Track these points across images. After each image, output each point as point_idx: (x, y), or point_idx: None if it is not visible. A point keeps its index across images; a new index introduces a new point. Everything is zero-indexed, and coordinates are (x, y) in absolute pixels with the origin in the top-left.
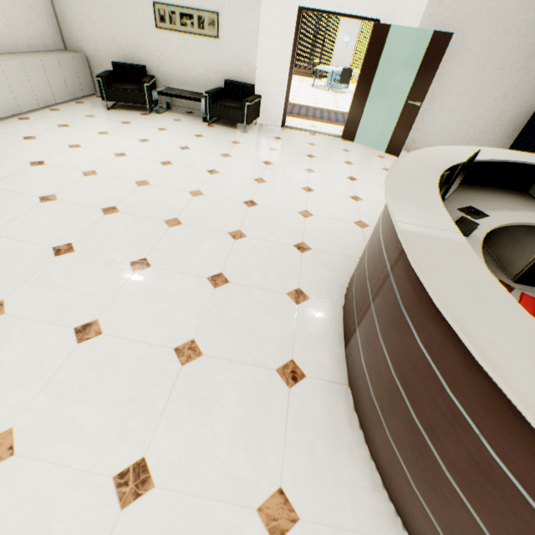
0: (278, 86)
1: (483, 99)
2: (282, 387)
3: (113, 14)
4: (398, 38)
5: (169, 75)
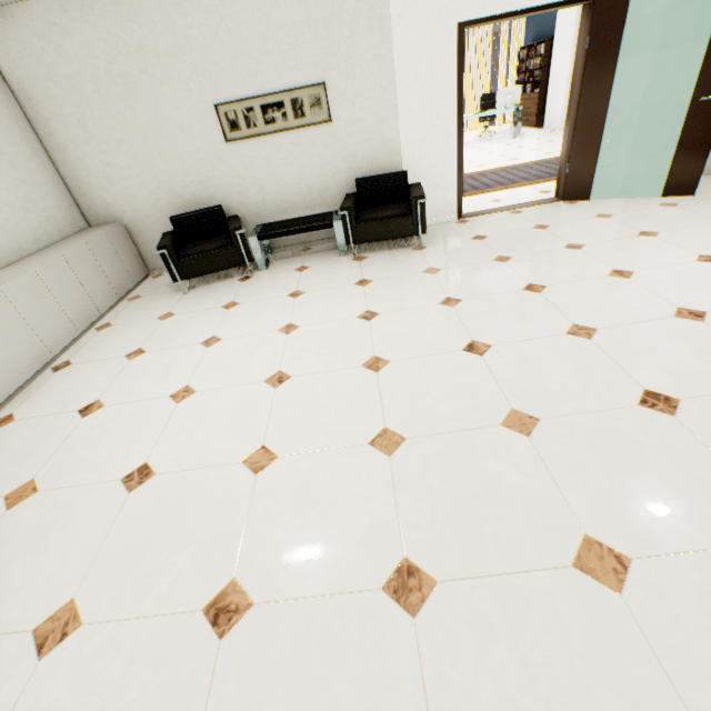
0: (442, 159)
1: None
2: None
3: (153, 147)
4: (636, 11)
5: (259, 206)
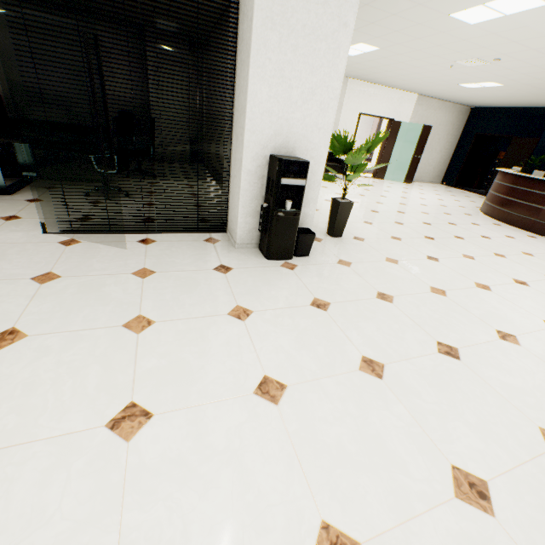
0: None
1: (433, 153)
2: (536, 239)
3: None
4: (401, 127)
5: None
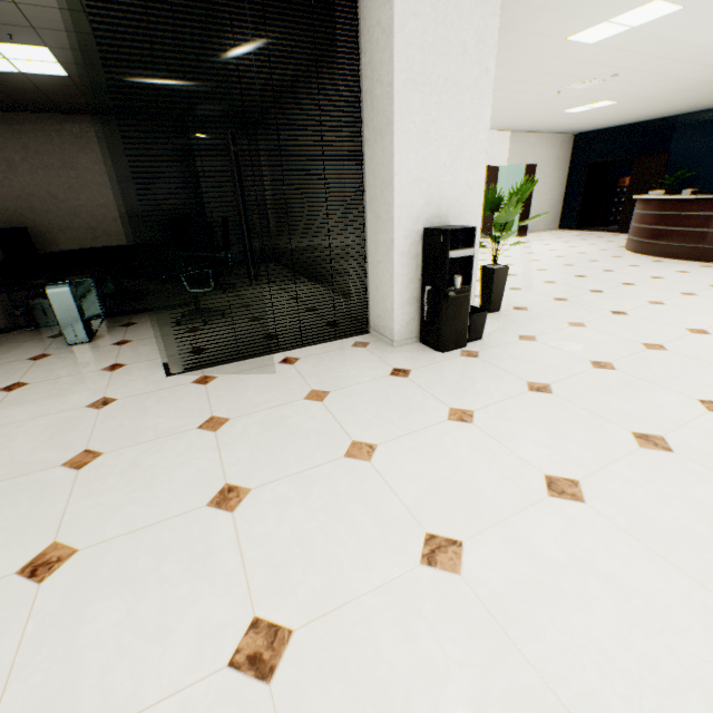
0: None
1: (542, 195)
2: (712, 268)
3: None
4: (499, 172)
5: None
